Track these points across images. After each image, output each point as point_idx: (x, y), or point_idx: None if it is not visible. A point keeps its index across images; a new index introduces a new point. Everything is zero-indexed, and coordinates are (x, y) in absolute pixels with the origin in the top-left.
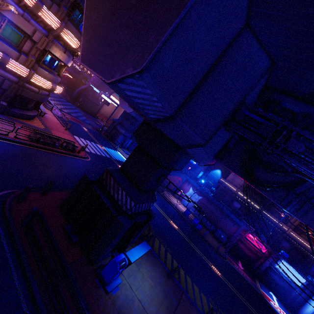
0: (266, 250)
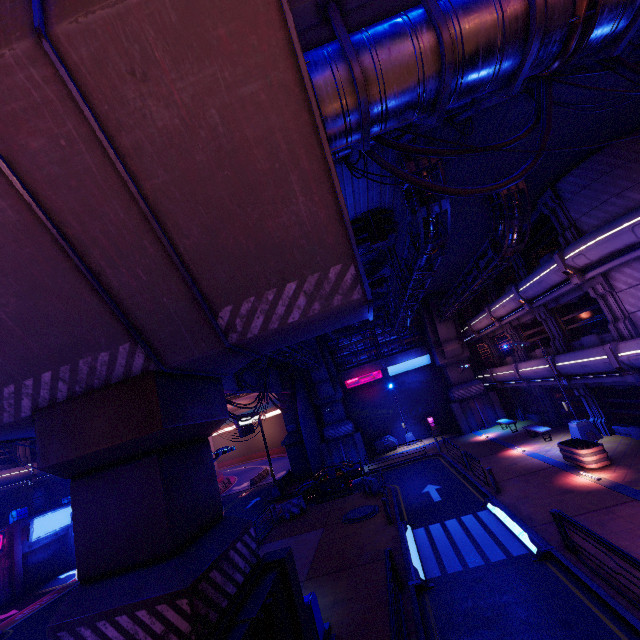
0: (3, 539)
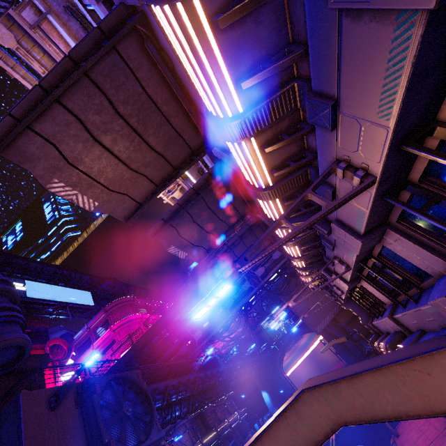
0: None
